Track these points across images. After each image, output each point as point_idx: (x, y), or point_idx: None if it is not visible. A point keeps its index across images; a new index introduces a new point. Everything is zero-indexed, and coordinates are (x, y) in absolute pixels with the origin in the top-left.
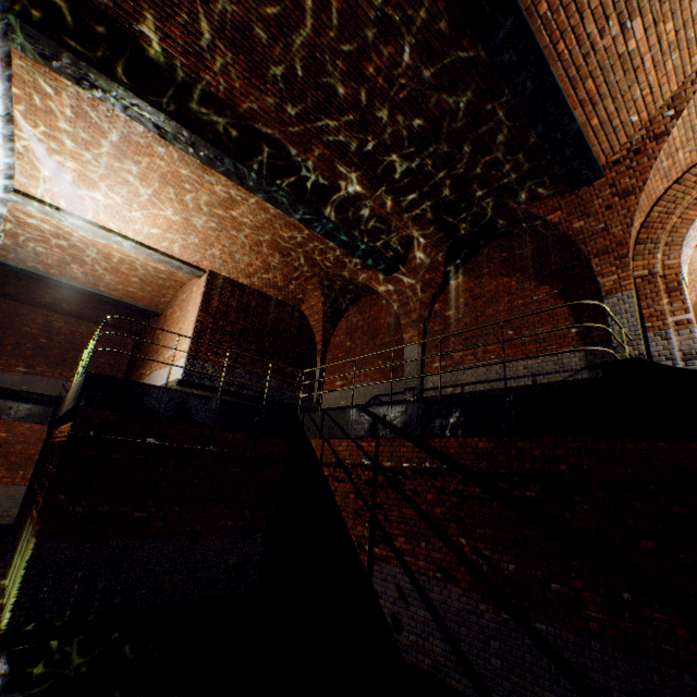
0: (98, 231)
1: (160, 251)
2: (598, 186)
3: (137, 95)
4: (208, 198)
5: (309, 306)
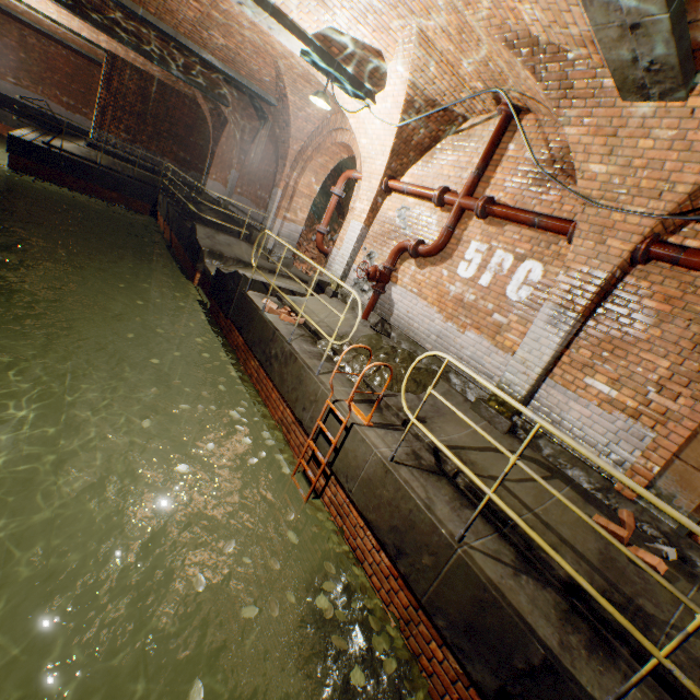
0: None
1: (64, 26)
2: (279, 111)
3: None
4: None
5: (202, 103)
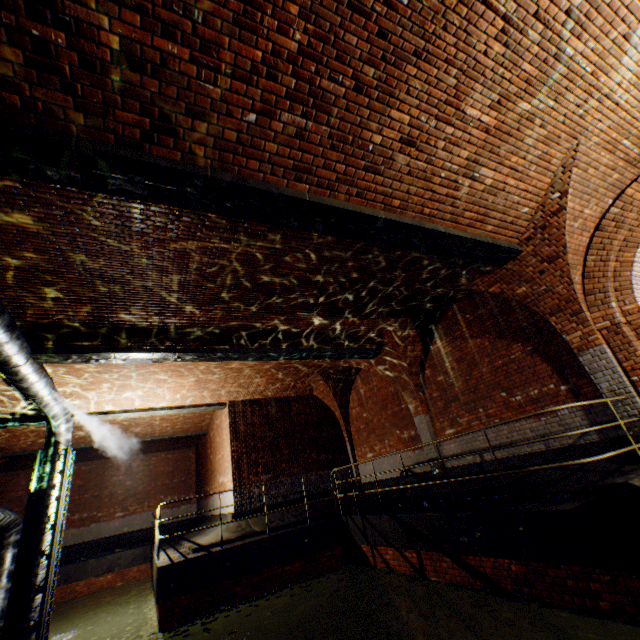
0: (138, 413)
1: (187, 405)
2: (522, 258)
3: (128, 351)
4: (206, 366)
5: (319, 391)
